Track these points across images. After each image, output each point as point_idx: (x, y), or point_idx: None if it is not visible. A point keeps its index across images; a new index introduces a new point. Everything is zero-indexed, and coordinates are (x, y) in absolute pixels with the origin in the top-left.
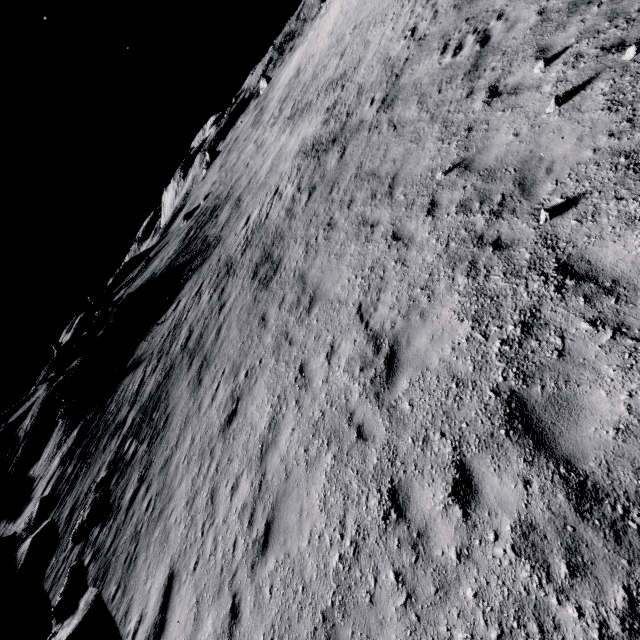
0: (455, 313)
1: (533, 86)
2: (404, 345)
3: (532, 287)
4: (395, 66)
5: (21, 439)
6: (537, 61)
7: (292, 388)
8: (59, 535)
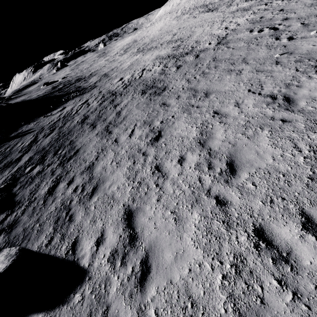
0: None
1: (313, 36)
2: (293, 94)
3: None
4: (220, 35)
5: None
6: (310, 32)
7: (212, 119)
8: None
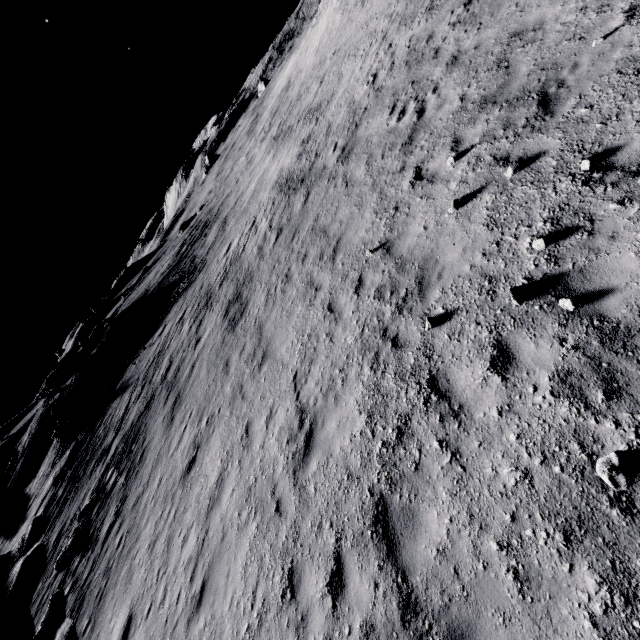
0: (357, 404)
1: (444, 179)
2: (319, 426)
3: (410, 394)
4: (356, 113)
5: (19, 455)
6: (451, 152)
7: (238, 446)
8: (46, 560)
